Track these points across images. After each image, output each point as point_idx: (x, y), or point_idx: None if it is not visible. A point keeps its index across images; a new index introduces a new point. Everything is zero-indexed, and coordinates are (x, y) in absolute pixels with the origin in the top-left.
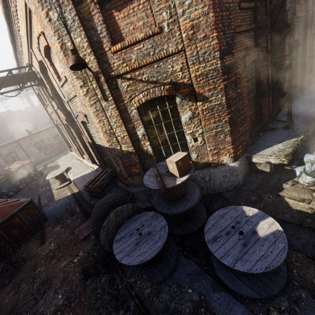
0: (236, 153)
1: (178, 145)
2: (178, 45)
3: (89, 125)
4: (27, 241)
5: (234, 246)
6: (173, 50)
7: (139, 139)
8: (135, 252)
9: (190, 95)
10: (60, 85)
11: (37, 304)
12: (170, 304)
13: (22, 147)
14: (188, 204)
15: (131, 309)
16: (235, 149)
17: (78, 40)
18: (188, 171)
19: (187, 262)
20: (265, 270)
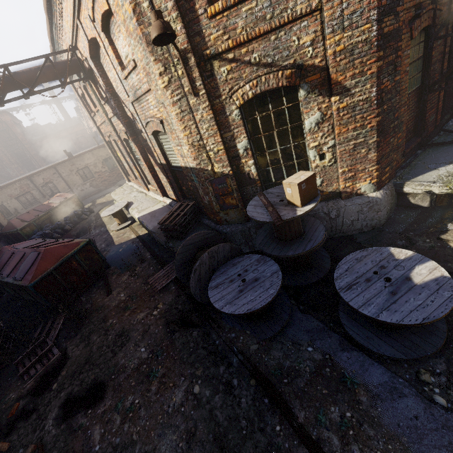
0: (380, 178)
1: (295, 165)
2: (312, 0)
3: (163, 138)
4: (88, 291)
5: (378, 294)
6: (303, 9)
7: (239, 155)
8: (239, 300)
9: (322, 86)
10: (124, 75)
11: (116, 356)
12: (284, 362)
13: (62, 176)
14: (309, 245)
15: (234, 365)
16: (379, 172)
17: None
18: (313, 198)
19: (305, 317)
20: (422, 321)
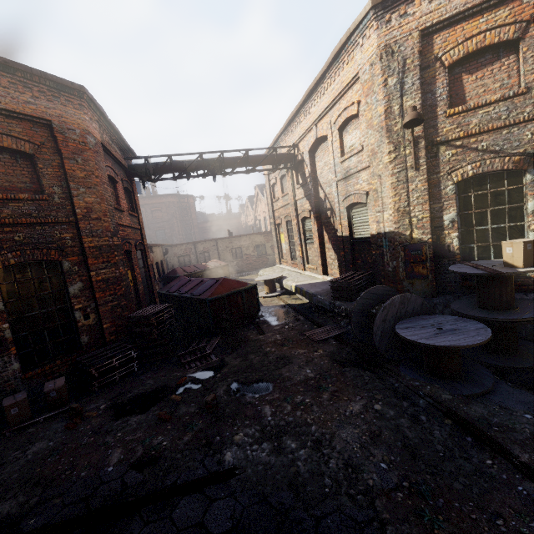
0: None
1: None
2: None
3: (357, 211)
4: (239, 329)
5: None
6: None
7: (443, 226)
8: (437, 338)
9: None
10: (343, 159)
11: (279, 370)
12: (490, 418)
13: (218, 249)
14: (526, 315)
15: (420, 406)
16: None
17: (409, 103)
18: None
19: (517, 391)
20: None
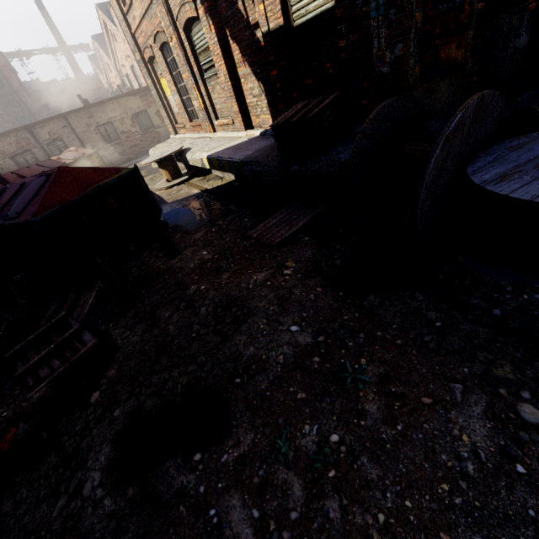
0: None
1: None
2: None
3: None
4: (135, 256)
5: None
6: None
7: None
8: None
9: None
10: None
11: (230, 342)
12: None
13: (75, 132)
14: None
15: None
16: None
17: None
18: None
19: None
20: None
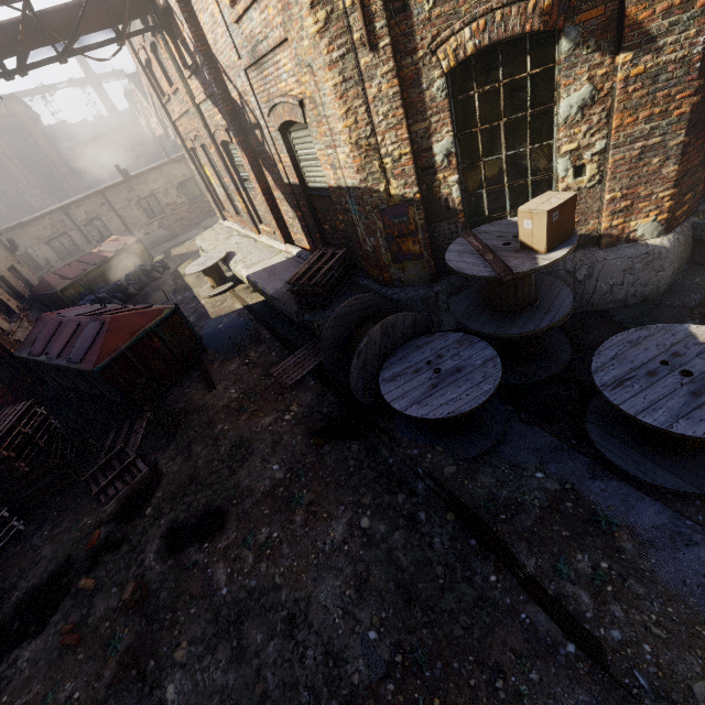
0: (673, 213)
1: (529, 186)
2: None
3: (299, 136)
4: (178, 385)
5: (669, 395)
6: None
7: (435, 165)
8: (432, 399)
9: (604, 32)
10: (236, 15)
11: (236, 475)
12: (499, 492)
13: (115, 209)
14: (546, 319)
15: (419, 494)
16: (675, 202)
17: None
18: (565, 239)
19: (530, 430)
20: None
